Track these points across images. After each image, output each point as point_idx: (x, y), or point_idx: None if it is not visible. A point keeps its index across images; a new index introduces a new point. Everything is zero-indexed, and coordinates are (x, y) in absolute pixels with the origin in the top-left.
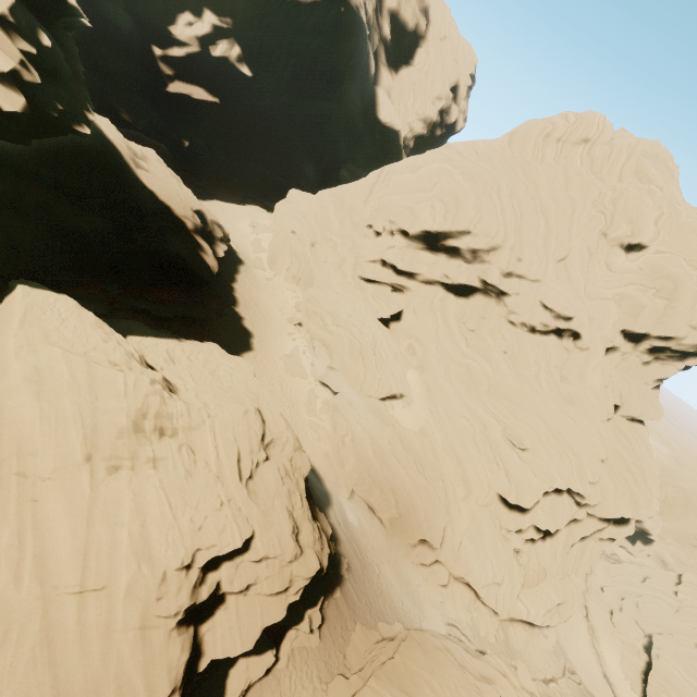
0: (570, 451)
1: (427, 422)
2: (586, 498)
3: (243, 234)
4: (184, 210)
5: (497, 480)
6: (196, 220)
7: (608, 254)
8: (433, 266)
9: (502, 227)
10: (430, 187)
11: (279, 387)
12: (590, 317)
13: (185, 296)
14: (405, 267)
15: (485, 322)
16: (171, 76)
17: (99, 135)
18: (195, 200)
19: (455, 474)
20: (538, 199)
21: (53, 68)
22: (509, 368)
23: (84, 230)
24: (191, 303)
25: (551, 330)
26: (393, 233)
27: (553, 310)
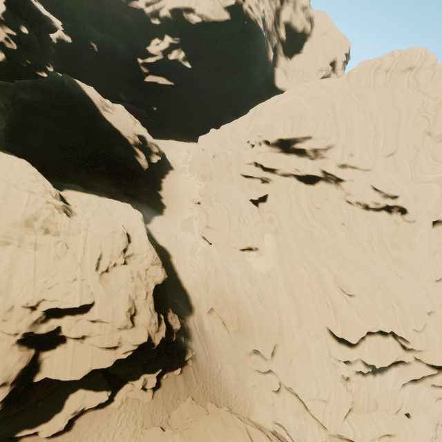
0: (394, 301)
1: (273, 268)
2: (410, 343)
3: (180, 155)
4: (128, 133)
5: (325, 316)
6: (135, 139)
7: (433, 148)
8: (287, 163)
9: (335, 131)
10: (285, 111)
11: (174, 237)
12: (416, 196)
13: (127, 182)
14: (268, 165)
15: (327, 202)
16: (147, 73)
17: (82, 93)
18: (142, 131)
19: (291, 307)
20: (368, 112)
21: (30, 44)
22: (345, 235)
23: (69, 142)
24: (129, 186)
25: (382, 207)
26: (261, 144)
27: (382, 191)
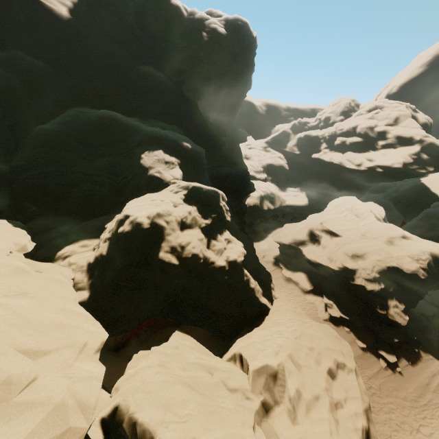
0: None
1: None
2: None
3: None
4: None
5: None
6: None
7: None
8: None
9: None
10: None
11: None
12: None
13: None
14: None
15: None
16: None
17: None
18: None
19: None
20: None
21: (424, 161)
22: None
23: None
24: None
25: None
26: None
27: None
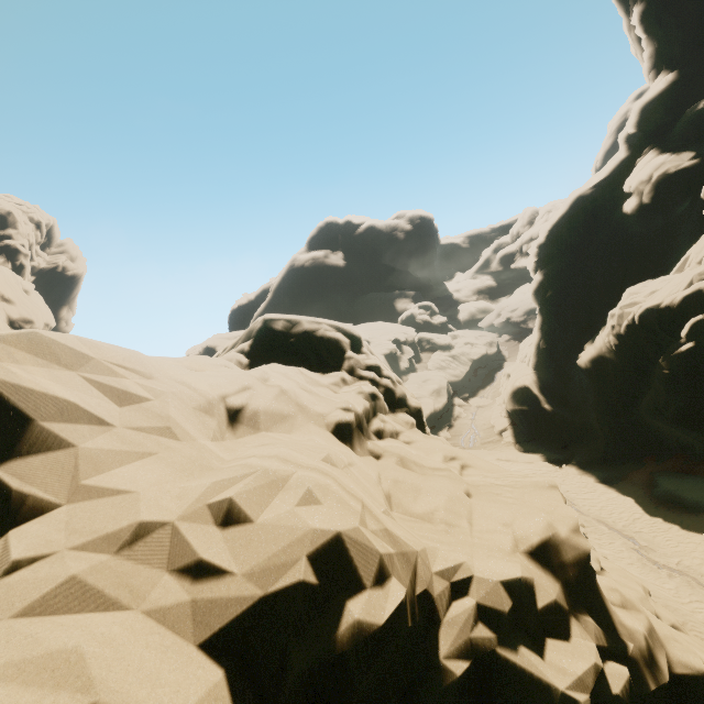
0: None
1: None
2: None
3: None
4: None
5: None
6: None
7: None
8: None
9: None
10: None
11: None
12: None
13: None
14: None
15: None
16: None
17: None
18: None
19: None
20: None
21: None
22: None
23: None
24: None
25: None
26: None
27: None
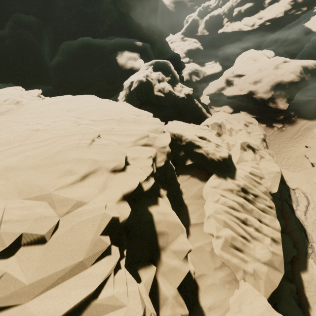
0: None
1: None
2: None
3: None
4: None
5: None
6: None
7: None
8: None
9: None
10: None
11: None
12: None
13: None
14: None
15: None
16: None
17: None
18: None
19: None
20: None
21: (299, 4)
22: None
23: None
24: None
25: None
26: None
27: None
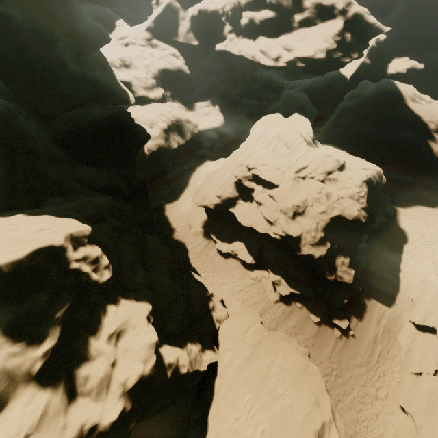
0: None
1: None
2: None
3: None
4: (431, 117)
5: None
6: None
7: None
8: None
9: None
10: None
11: (432, 230)
12: None
13: (404, 171)
14: None
15: None
16: None
17: (393, 89)
18: None
19: None
20: None
21: (348, 44)
22: None
23: (360, 130)
24: (405, 174)
25: None
26: None
27: None
